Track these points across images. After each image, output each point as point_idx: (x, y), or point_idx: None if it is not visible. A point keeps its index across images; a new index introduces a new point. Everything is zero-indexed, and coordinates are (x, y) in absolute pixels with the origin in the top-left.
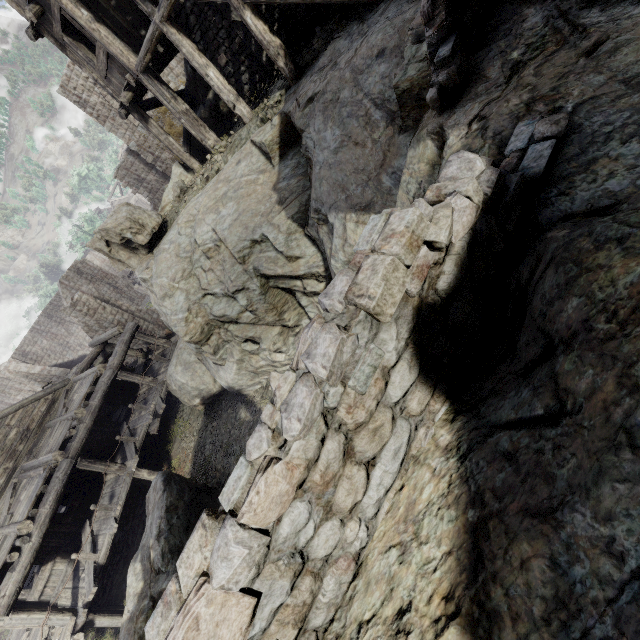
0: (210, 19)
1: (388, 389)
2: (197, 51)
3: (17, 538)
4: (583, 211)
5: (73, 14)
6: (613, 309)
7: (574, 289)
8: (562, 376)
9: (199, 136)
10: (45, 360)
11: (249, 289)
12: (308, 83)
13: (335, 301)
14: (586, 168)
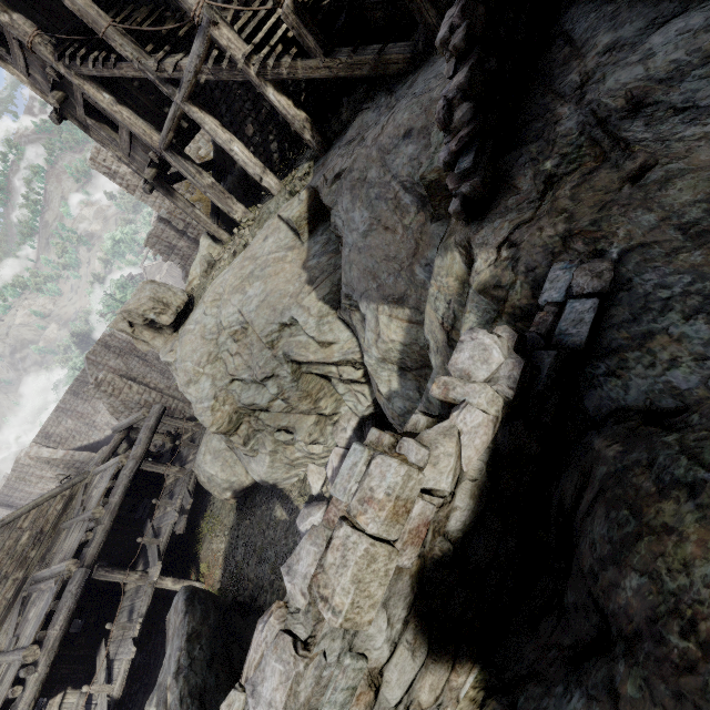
0: (235, 92)
1: (381, 695)
2: (220, 127)
3: (21, 667)
4: (641, 408)
5: (95, 98)
6: (690, 616)
7: (632, 558)
8: (624, 702)
9: (226, 209)
10: (69, 442)
11: (279, 376)
12: (336, 157)
13: (297, 590)
14: (640, 344)
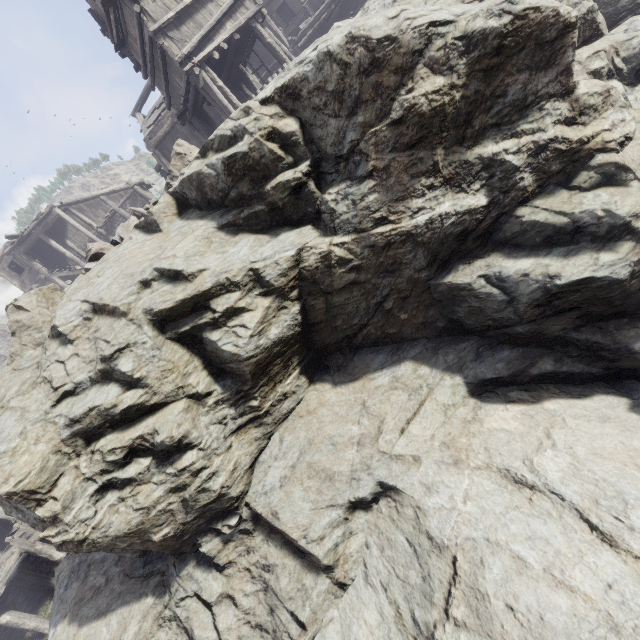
0: None
1: None
2: None
3: None
4: None
5: (58, 283)
6: None
7: None
8: None
9: None
10: None
11: None
12: None
13: None
14: None
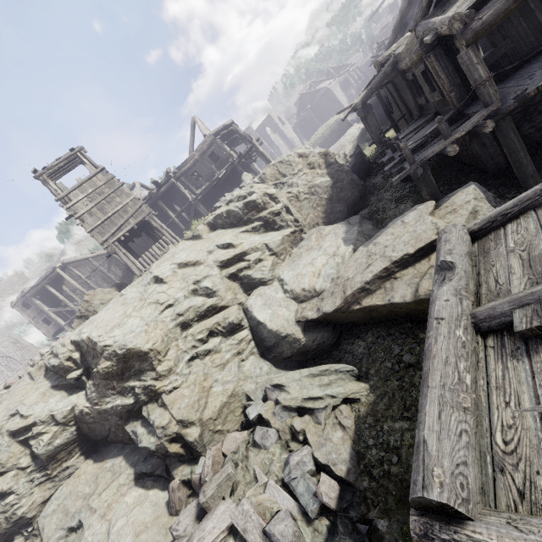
0: None
1: None
2: None
3: None
4: None
5: (51, 316)
6: None
7: None
8: None
9: None
10: None
11: None
12: None
13: None
14: None
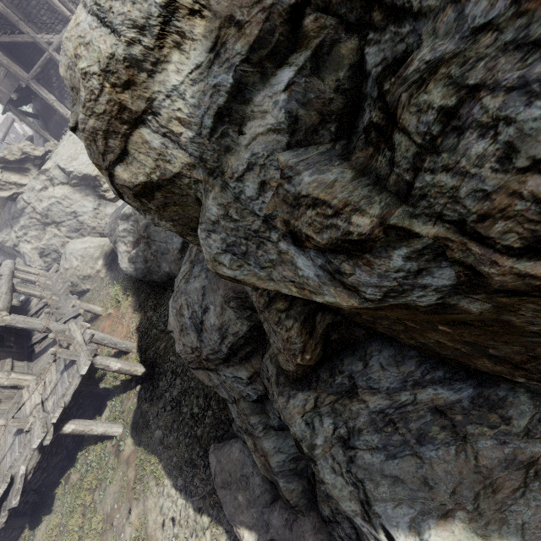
0: None
1: None
2: None
3: None
4: None
5: None
6: None
7: None
8: None
9: (65, 112)
10: None
11: None
12: None
13: None
14: None
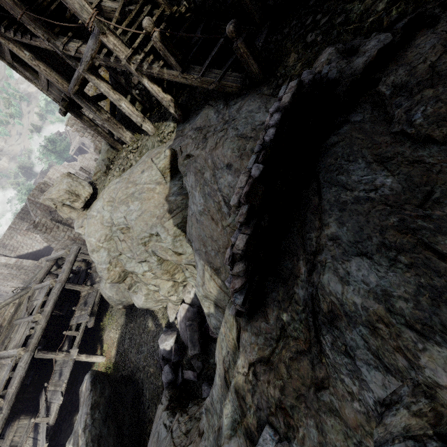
0: None
1: None
2: (112, 90)
3: None
4: None
5: (18, 54)
6: None
7: None
8: None
9: (118, 135)
10: (19, 250)
11: (149, 261)
12: (189, 137)
13: None
14: None
